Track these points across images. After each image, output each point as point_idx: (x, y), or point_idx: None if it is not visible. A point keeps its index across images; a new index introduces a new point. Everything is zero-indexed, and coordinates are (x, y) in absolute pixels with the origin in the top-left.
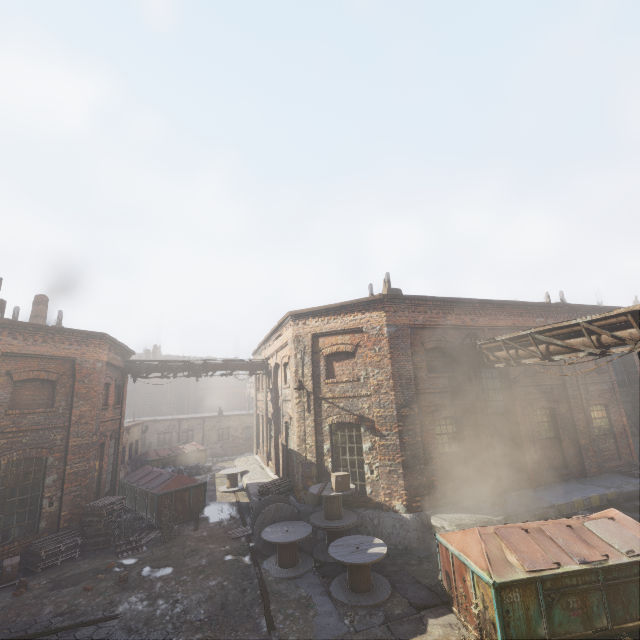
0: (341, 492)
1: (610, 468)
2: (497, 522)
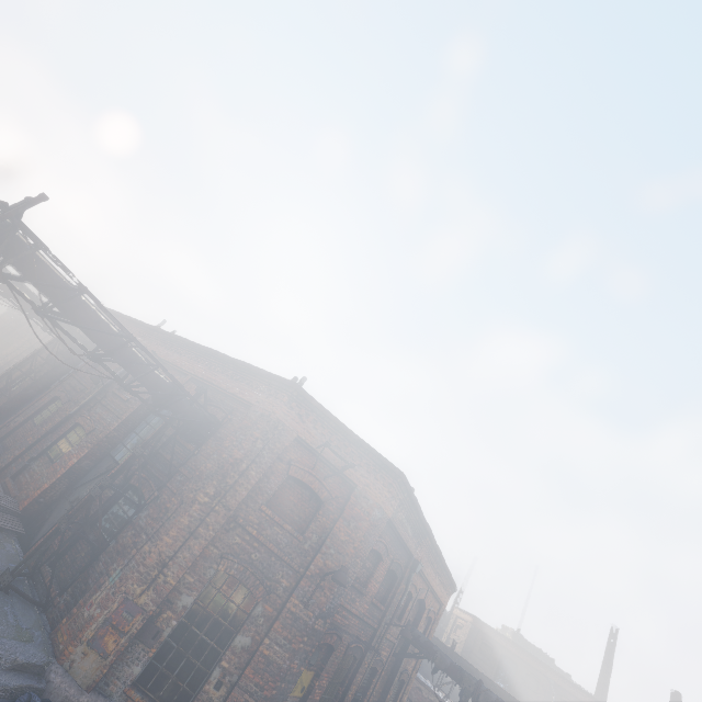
0: None
1: (6, 487)
2: None
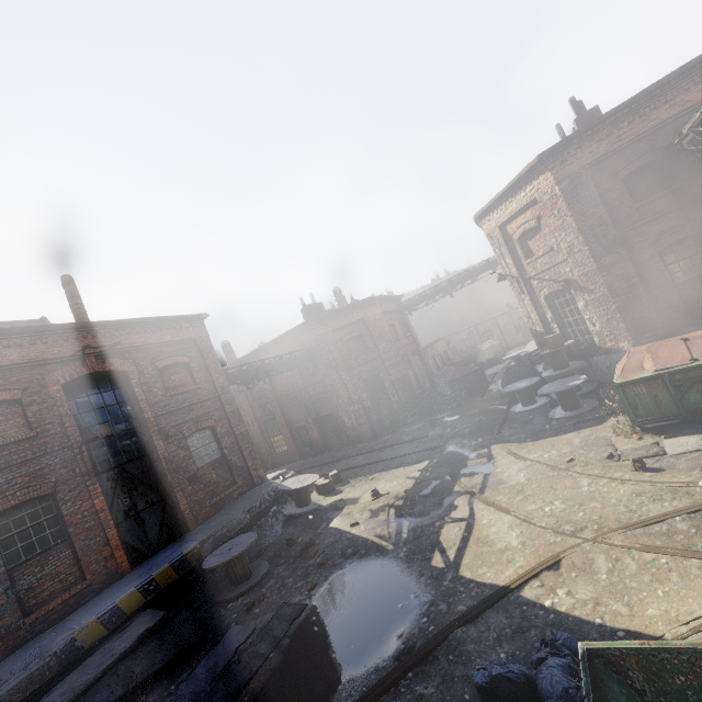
0: (554, 349)
1: None
2: None
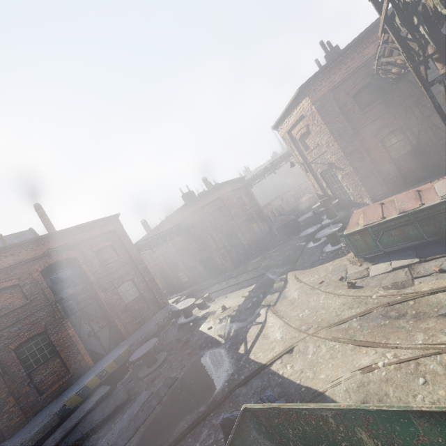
0: (325, 208)
1: None
2: None
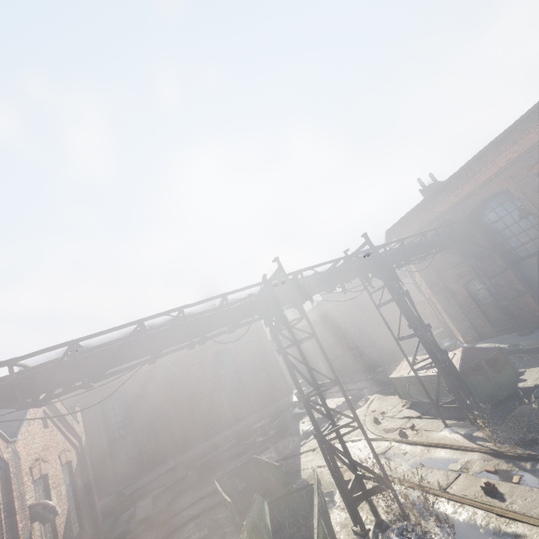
0: None
1: None
2: (506, 348)
